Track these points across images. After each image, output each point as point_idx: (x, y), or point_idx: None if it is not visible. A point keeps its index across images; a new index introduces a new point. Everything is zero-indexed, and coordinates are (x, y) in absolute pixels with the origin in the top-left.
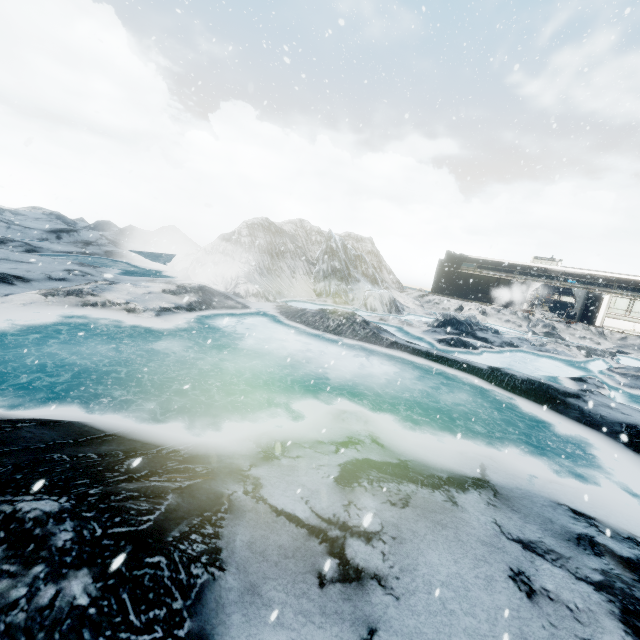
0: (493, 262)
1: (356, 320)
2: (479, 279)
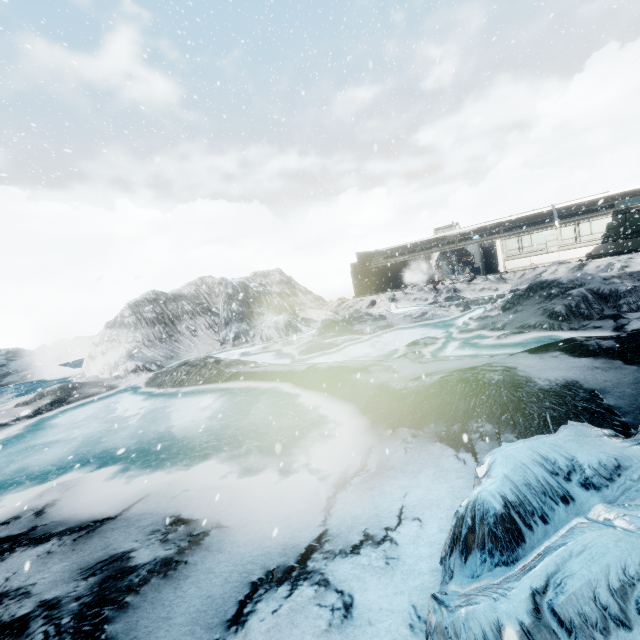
0: (398, 248)
1: (206, 364)
2: (389, 269)
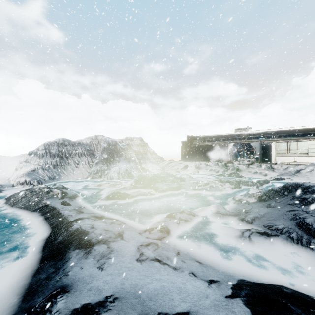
0: (211, 137)
1: (40, 192)
2: (202, 148)
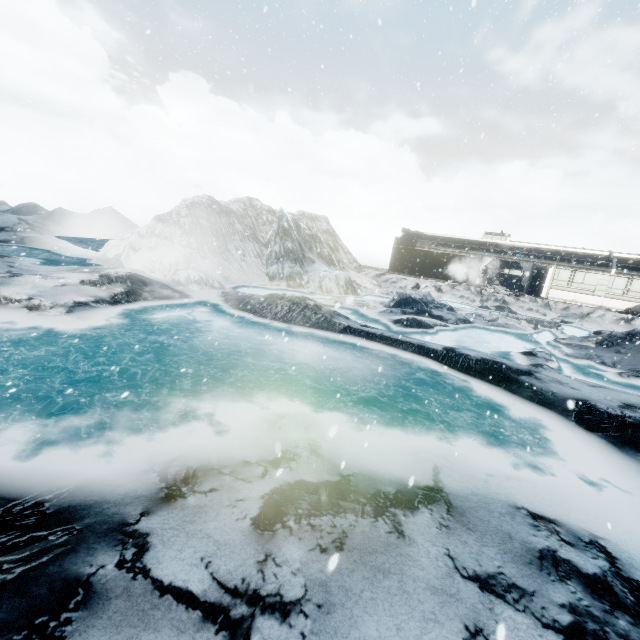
0: (447, 238)
1: (307, 305)
2: (434, 256)
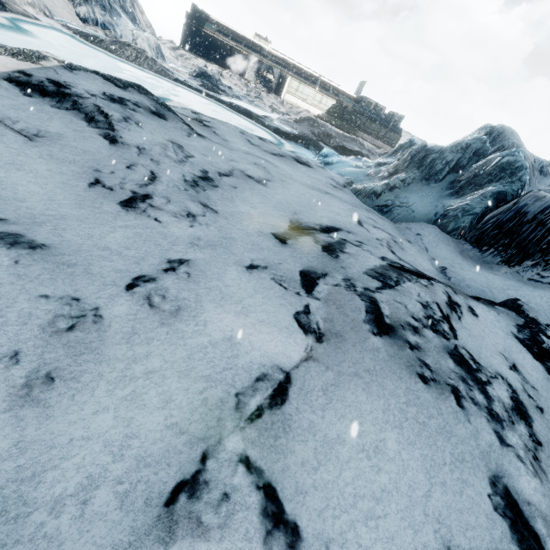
0: (228, 29)
1: (147, 56)
2: (218, 43)
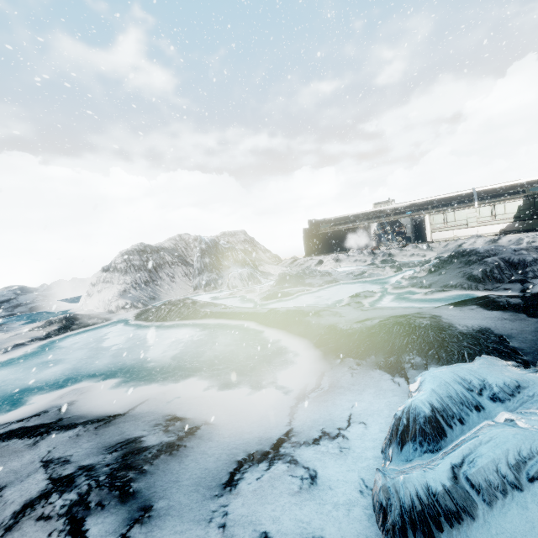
0: (343, 218)
1: (185, 304)
2: (335, 234)
